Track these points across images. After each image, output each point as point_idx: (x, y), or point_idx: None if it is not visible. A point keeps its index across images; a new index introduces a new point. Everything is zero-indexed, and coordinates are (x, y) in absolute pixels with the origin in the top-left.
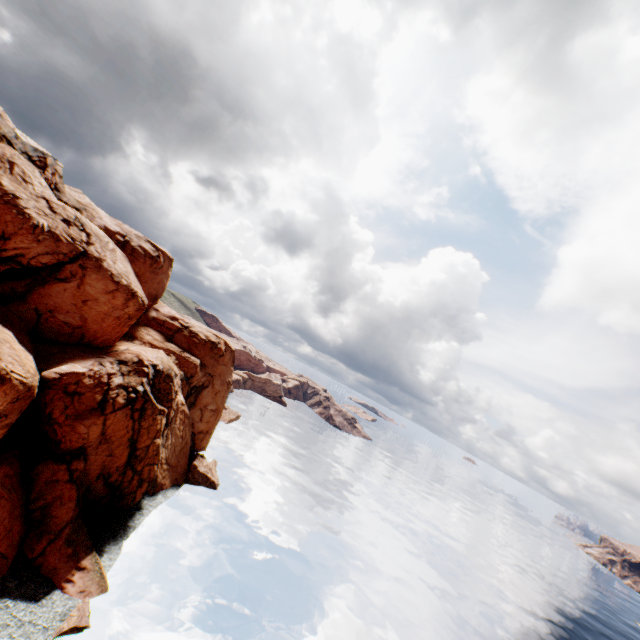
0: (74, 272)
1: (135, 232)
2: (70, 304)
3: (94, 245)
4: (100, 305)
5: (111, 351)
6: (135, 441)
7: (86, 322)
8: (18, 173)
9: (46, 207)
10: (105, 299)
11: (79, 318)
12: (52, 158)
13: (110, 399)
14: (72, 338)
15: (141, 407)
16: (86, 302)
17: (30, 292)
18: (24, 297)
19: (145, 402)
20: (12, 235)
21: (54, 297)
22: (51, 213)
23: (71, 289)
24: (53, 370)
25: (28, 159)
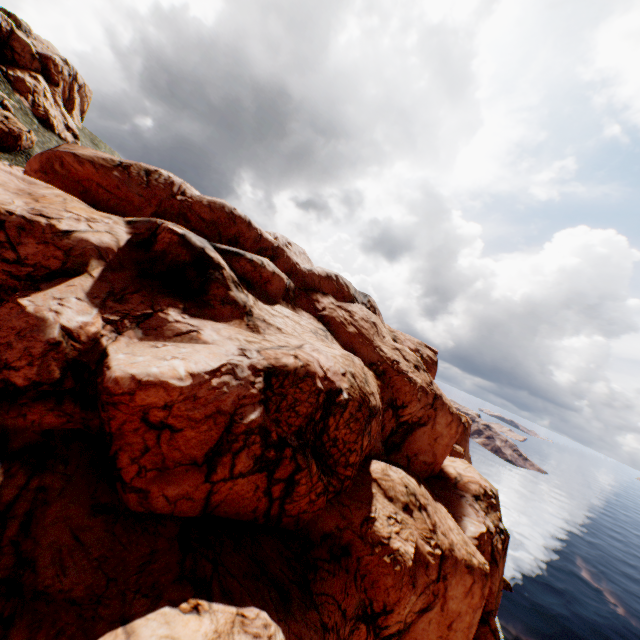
0: (429, 415)
1: (415, 340)
2: (426, 444)
3: (432, 382)
4: (443, 438)
5: (454, 481)
6: (500, 578)
7: (435, 457)
8: (379, 332)
9: (402, 358)
10: (445, 432)
11: (431, 455)
12: (368, 296)
13: (493, 547)
14: (425, 473)
15: (505, 545)
16: (435, 439)
17: (402, 441)
18: (398, 446)
19: (507, 539)
20: (407, 402)
21: (416, 441)
22: (407, 363)
23: (427, 431)
24: (468, 534)
25: (366, 308)
